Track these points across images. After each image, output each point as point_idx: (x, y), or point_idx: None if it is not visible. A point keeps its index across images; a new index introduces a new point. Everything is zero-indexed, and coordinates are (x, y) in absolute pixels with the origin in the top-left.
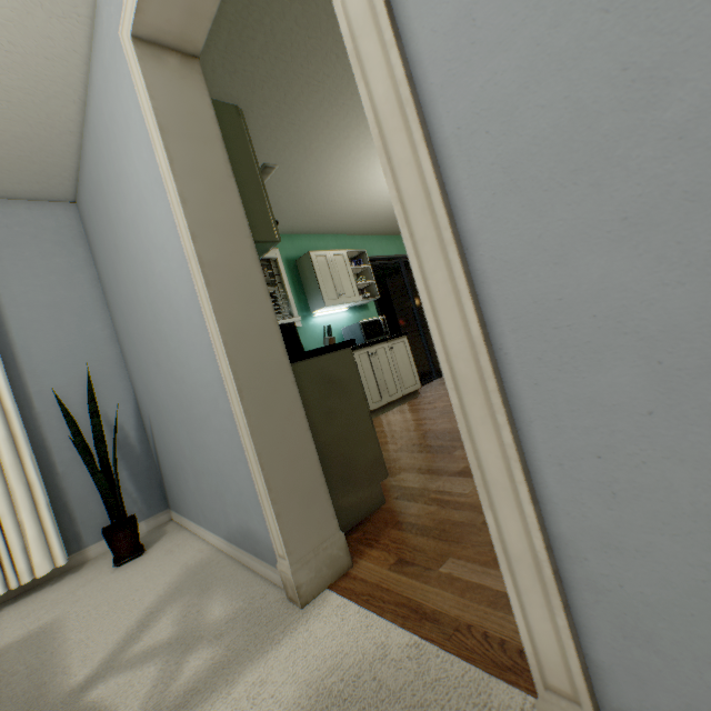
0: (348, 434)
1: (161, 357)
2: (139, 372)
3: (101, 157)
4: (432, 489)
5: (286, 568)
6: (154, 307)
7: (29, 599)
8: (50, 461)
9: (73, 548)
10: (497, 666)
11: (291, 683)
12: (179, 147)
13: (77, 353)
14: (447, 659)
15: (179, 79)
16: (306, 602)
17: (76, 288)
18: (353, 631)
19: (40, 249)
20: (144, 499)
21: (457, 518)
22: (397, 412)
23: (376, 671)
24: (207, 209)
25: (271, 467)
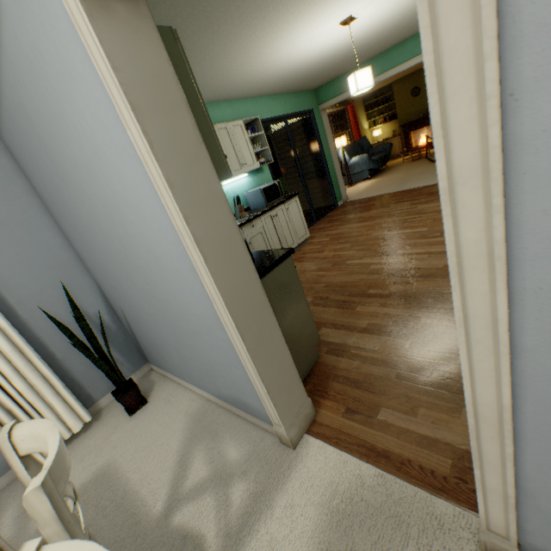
0: (295, 321)
1: (136, 278)
2: (104, 276)
3: (20, 82)
4: (350, 345)
5: (281, 431)
6: (125, 243)
7: (73, 445)
8: (49, 352)
9: (89, 404)
10: (433, 488)
11: (310, 505)
12: (153, 125)
13: (38, 263)
14: (402, 484)
15: (132, 33)
16: (295, 446)
17: (14, 202)
18: (336, 466)
19: None
20: (129, 361)
21: (376, 373)
22: (296, 261)
23: (361, 495)
24: (190, 186)
25: (267, 378)
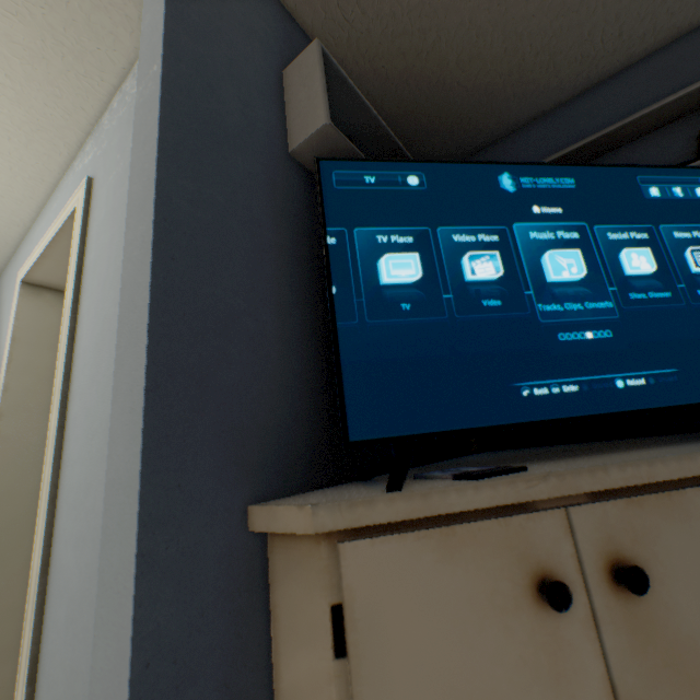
0: None
1: None
2: None
3: None
4: None
5: None
6: None
7: None
8: None
9: None
10: None
11: None
12: (24, 351)
13: None
14: None
15: (49, 306)
16: None
17: None
18: None
19: None
20: None
21: None
22: None
23: None
24: (26, 395)
25: None
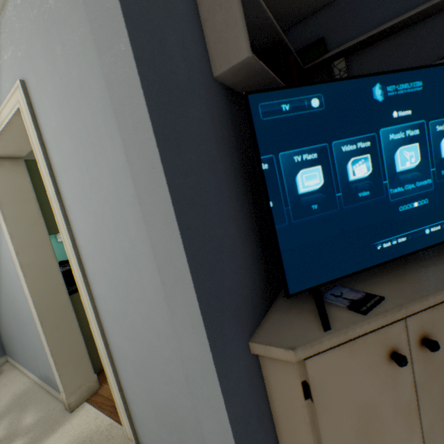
0: None
1: (0, 284)
2: None
3: None
4: None
5: (64, 396)
6: None
7: None
8: None
9: None
10: None
11: None
12: (10, 209)
13: None
14: (120, 428)
15: (11, 172)
16: (73, 410)
17: None
18: (90, 421)
19: None
20: None
21: None
22: None
23: (92, 437)
24: (26, 237)
25: (58, 353)
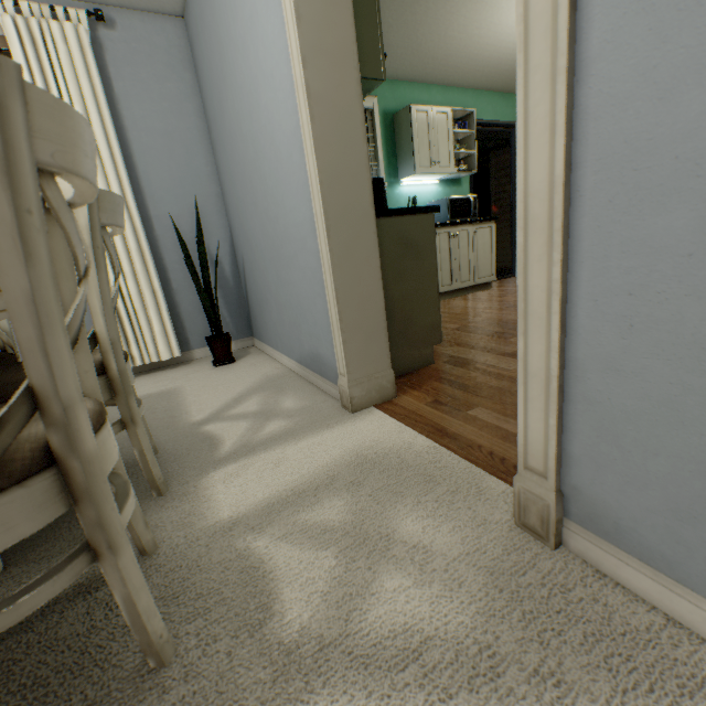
0: (413, 297)
1: (258, 196)
2: (236, 212)
3: None
4: (479, 362)
5: (344, 383)
6: (256, 143)
7: (157, 374)
8: (167, 278)
9: (184, 348)
10: (493, 469)
11: (339, 448)
12: None
13: (185, 186)
14: (456, 459)
15: None
16: (355, 410)
17: (184, 118)
18: (388, 432)
19: (154, 71)
20: (235, 325)
21: (494, 384)
22: (463, 299)
23: (400, 454)
24: (319, 30)
25: (345, 303)
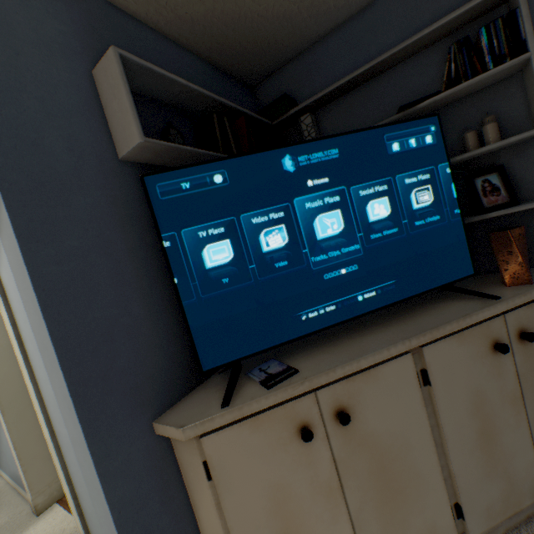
0: None
1: None
2: None
3: None
4: None
5: (30, 497)
6: None
7: None
8: None
9: None
10: None
11: None
12: None
13: None
14: None
15: None
16: (41, 512)
17: None
18: (56, 524)
19: None
20: None
21: None
22: None
23: None
24: None
25: (23, 447)
